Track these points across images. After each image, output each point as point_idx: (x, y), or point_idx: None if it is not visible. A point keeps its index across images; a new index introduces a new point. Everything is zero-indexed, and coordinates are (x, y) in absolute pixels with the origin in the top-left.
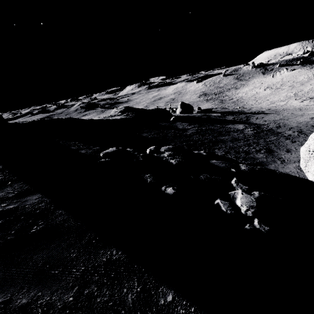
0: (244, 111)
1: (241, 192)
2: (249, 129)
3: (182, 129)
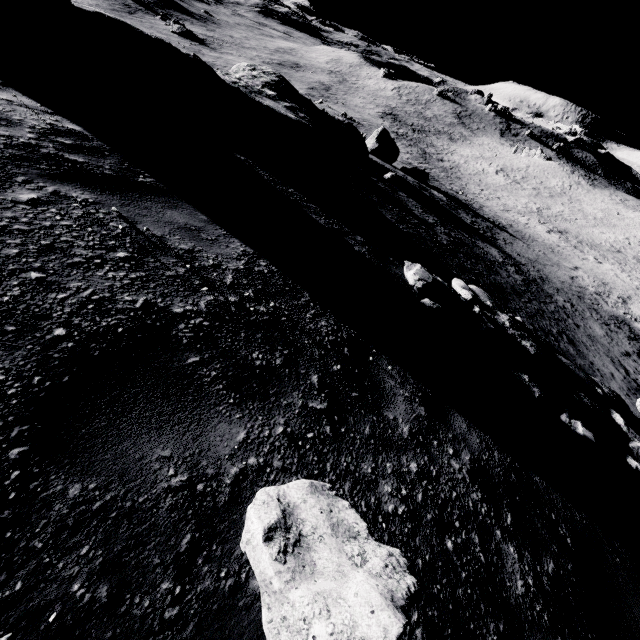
0: (477, 210)
1: None
2: (511, 267)
3: (426, 223)
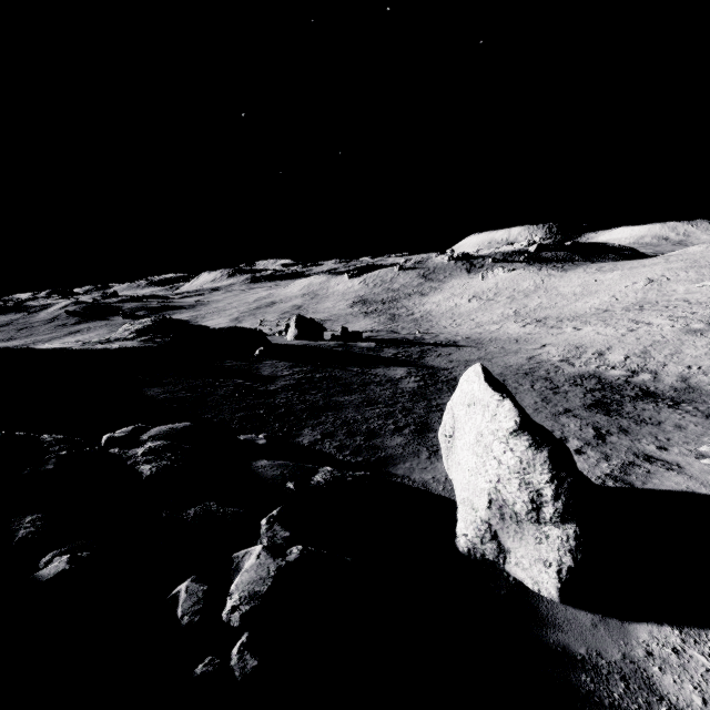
0: (423, 340)
1: (259, 550)
2: (414, 378)
3: (266, 378)
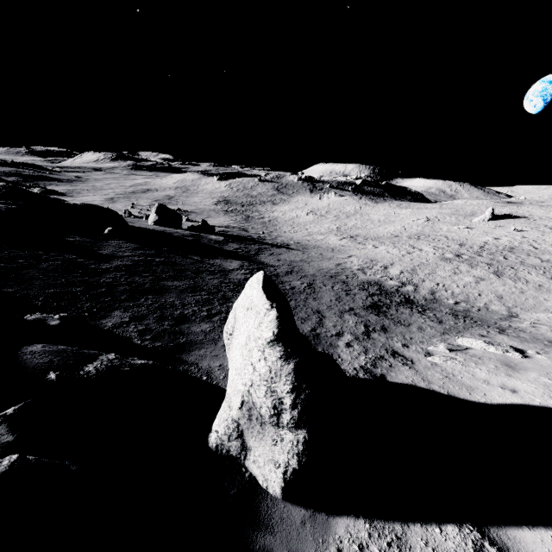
0: (264, 240)
1: None
2: (244, 271)
3: (104, 256)
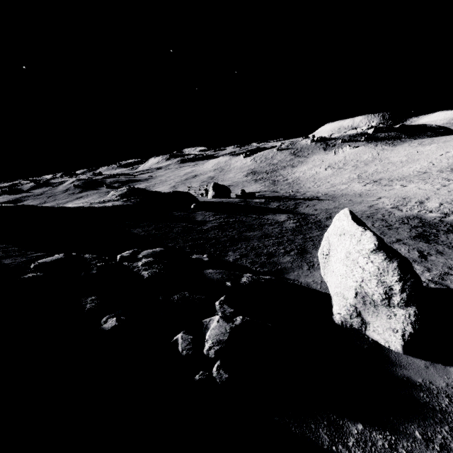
0: (296, 196)
1: (218, 318)
2: (292, 221)
3: (200, 222)
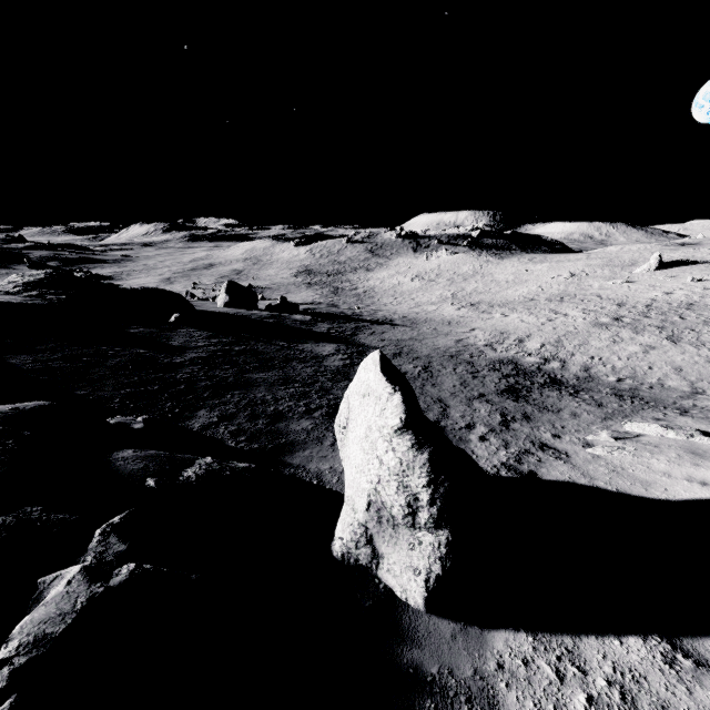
0: (361, 316)
1: (74, 573)
2: (341, 356)
3: (175, 348)
